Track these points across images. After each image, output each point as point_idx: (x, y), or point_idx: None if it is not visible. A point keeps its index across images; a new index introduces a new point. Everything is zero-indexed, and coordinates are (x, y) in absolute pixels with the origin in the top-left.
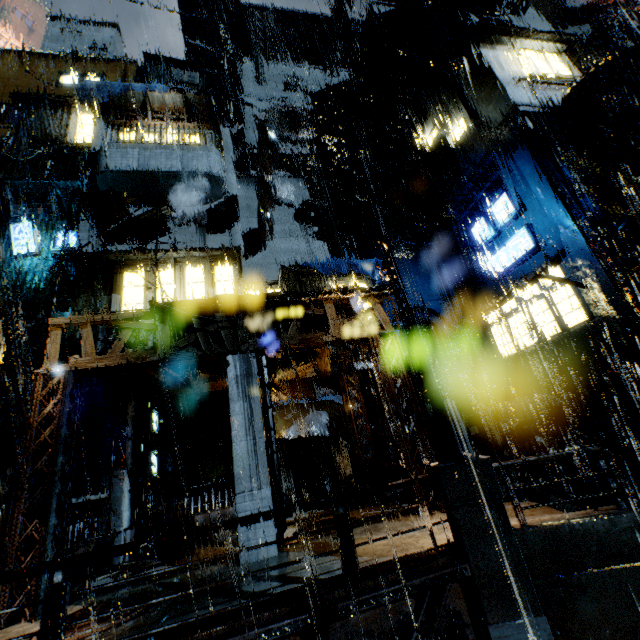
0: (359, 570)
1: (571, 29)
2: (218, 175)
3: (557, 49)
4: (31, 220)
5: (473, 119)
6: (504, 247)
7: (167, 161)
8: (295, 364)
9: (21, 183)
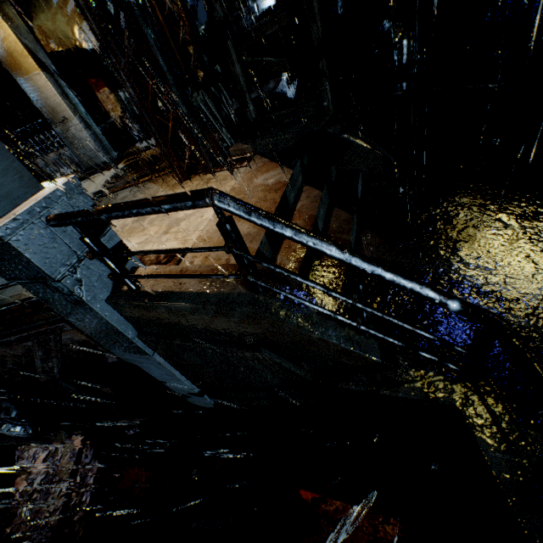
0: None
1: None
2: None
3: None
4: None
5: None
6: None
7: None
8: None
9: None
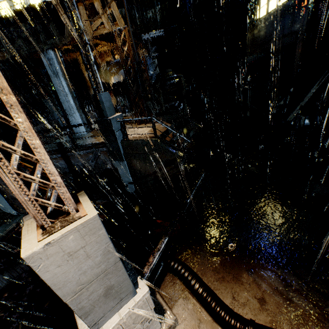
0: (77, 146)
1: None
2: None
3: None
4: None
5: None
6: None
7: None
8: (108, 38)
9: None
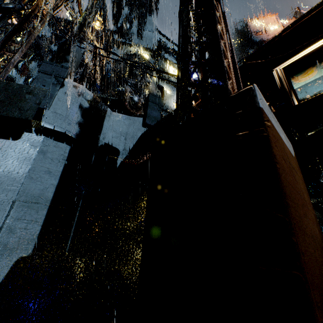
0: None
1: (252, 50)
2: (9, 75)
3: (148, 53)
4: None
5: (101, 72)
6: None
7: None
8: None
9: None
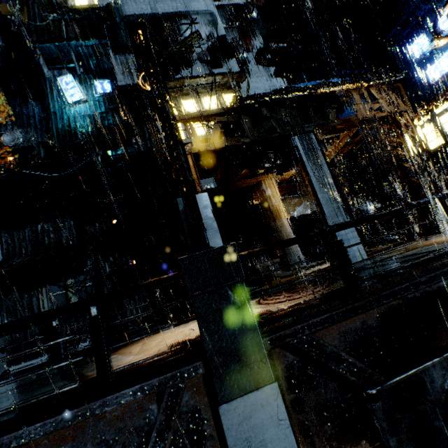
0: None
1: None
2: (214, 13)
3: None
4: (71, 73)
5: None
6: (447, 53)
7: (172, 3)
8: None
9: (46, 46)
